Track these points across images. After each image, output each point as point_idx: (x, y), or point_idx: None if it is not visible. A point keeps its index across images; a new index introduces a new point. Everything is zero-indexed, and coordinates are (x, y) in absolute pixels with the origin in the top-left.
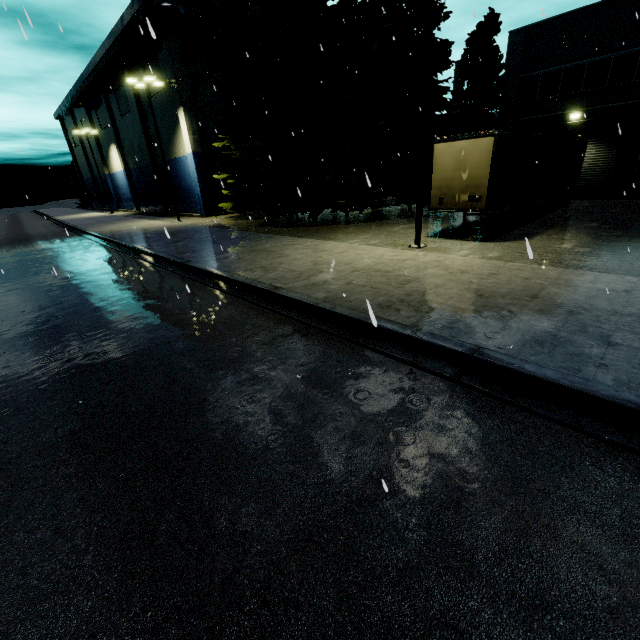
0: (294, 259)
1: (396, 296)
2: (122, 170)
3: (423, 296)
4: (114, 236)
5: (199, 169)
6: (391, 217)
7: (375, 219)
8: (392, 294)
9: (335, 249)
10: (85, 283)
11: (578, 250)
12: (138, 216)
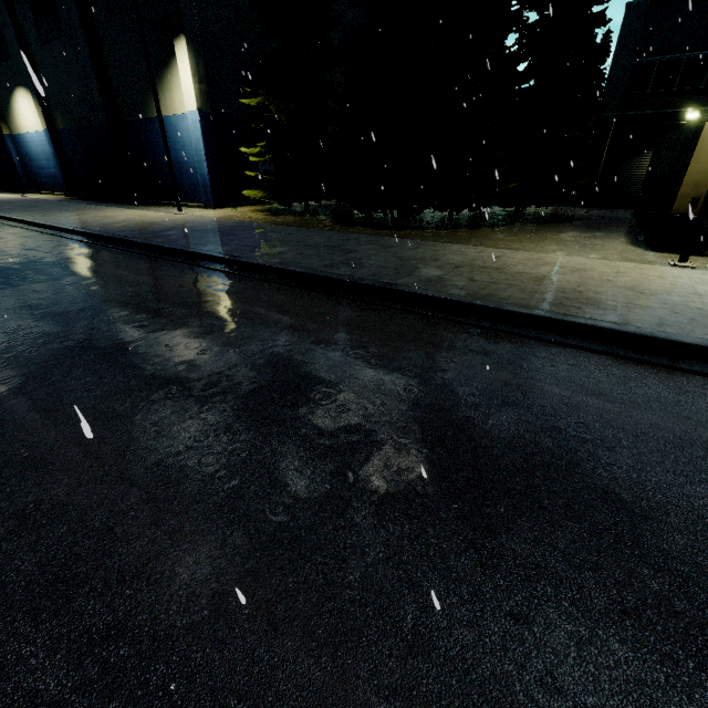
0: (578, 283)
1: None
2: (39, 130)
3: None
4: (114, 232)
5: (206, 137)
6: (512, 221)
7: (497, 223)
8: None
9: (593, 267)
10: (222, 329)
11: None
12: (85, 202)
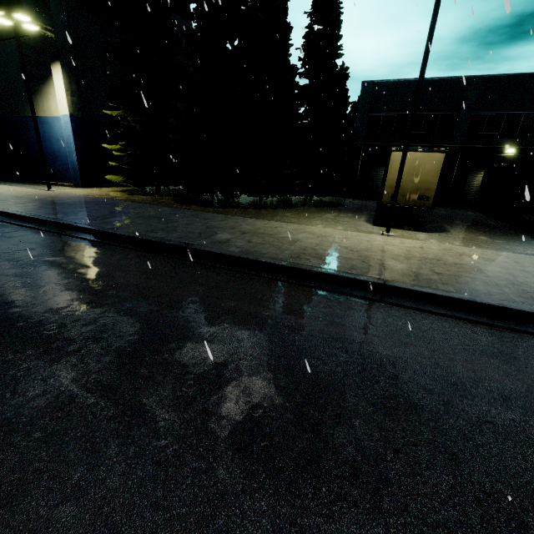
0: (317, 244)
1: (511, 286)
2: None
3: (529, 285)
4: None
5: (77, 134)
6: (301, 205)
7: (290, 206)
8: (502, 284)
9: (332, 234)
10: (37, 277)
11: (499, 242)
12: None
